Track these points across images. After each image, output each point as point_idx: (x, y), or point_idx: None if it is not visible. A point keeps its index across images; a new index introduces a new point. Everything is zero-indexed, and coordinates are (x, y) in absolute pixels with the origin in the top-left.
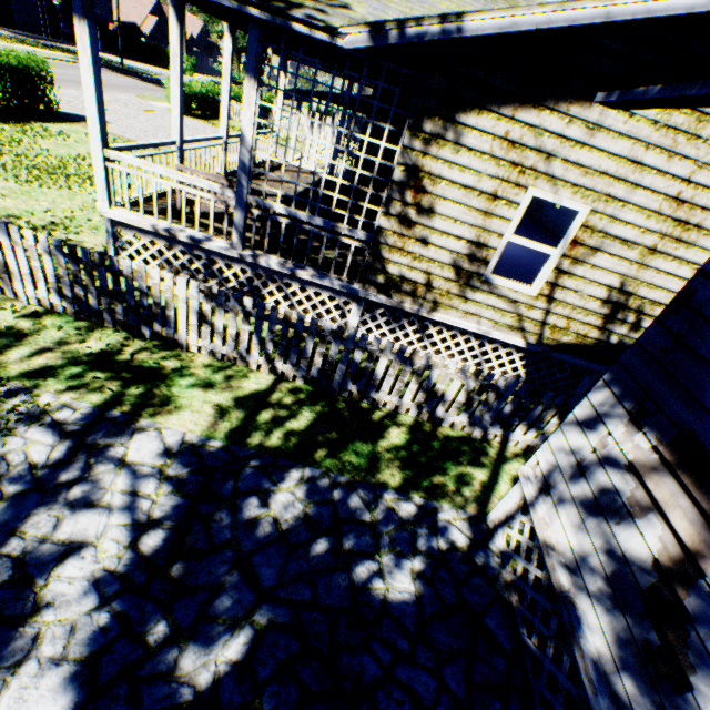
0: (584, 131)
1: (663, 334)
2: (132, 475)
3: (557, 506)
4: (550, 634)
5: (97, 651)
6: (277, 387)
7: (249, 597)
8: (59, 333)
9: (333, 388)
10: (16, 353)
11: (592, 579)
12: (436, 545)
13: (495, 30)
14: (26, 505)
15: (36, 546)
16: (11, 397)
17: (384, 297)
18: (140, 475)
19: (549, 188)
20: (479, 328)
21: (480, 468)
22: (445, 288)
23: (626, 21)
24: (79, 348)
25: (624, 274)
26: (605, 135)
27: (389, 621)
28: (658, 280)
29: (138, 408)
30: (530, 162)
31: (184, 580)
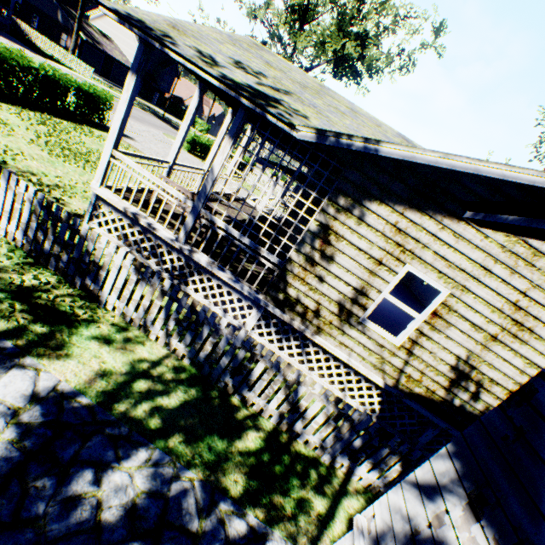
0: (451, 237)
1: (506, 422)
2: None
3: None
4: None
5: None
6: (165, 361)
7: None
8: (6, 261)
9: (212, 376)
10: None
11: None
12: None
13: (399, 156)
14: None
15: None
16: None
17: (280, 311)
18: None
19: (421, 268)
20: (349, 359)
21: (321, 497)
22: (329, 319)
23: (488, 177)
24: (14, 278)
25: (470, 350)
26: (466, 244)
27: None
28: (497, 362)
29: (31, 345)
30: (410, 246)
31: None
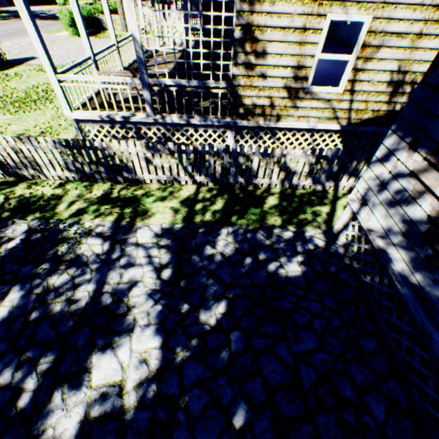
0: None
1: (426, 89)
2: (145, 249)
3: (372, 209)
4: (376, 272)
5: (162, 319)
6: (200, 191)
7: (220, 288)
8: (77, 191)
9: (230, 183)
10: (62, 206)
11: (395, 238)
12: (307, 248)
13: None
14: (103, 271)
15: (116, 286)
16: (72, 227)
17: (246, 122)
18: (148, 248)
19: (341, 10)
20: (309, 125)
21: (324, 206)
22: (283, 105)
23: None
24: (90, 197)
25: (400, 59)
26: None
27: (291, 285)
28: (425, 56)
29: (133, 218)
30: None
31: (188, 287)
